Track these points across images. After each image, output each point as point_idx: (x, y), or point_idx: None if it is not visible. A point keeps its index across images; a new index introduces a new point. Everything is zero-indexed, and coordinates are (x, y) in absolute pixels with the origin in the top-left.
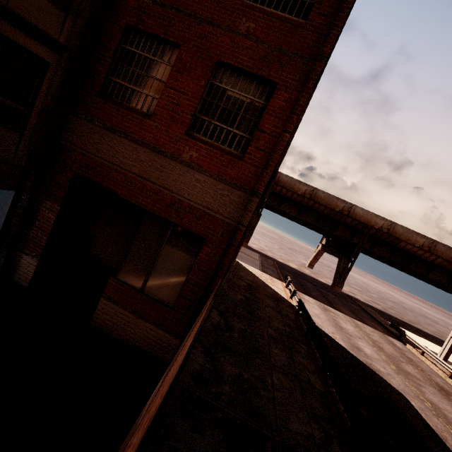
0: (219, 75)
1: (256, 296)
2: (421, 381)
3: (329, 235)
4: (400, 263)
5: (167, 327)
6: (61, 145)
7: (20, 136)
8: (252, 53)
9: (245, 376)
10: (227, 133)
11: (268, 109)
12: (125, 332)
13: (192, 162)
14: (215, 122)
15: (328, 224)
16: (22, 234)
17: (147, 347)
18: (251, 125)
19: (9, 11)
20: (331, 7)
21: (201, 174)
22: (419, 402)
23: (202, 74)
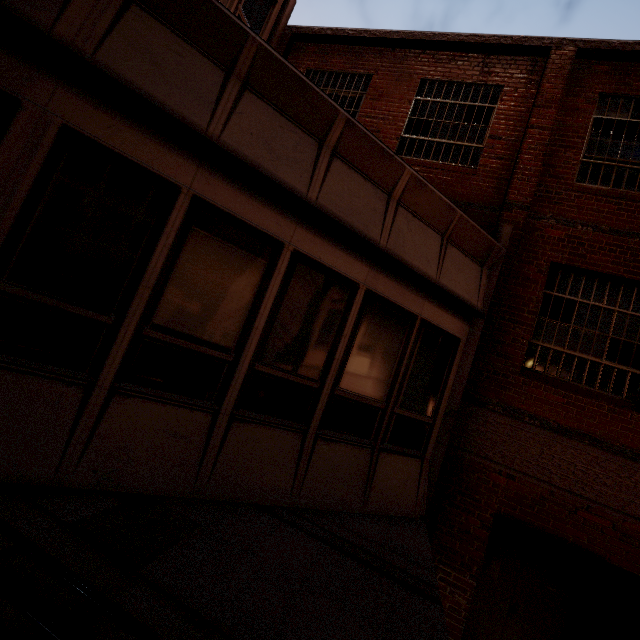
0: None
1: None
2: None
3: None
4: None
5: None
6: (461, 459)
7: (420, 463)
8: None
9: None
10: None
11: None
12: None
13: None
14: None
15: None
16: None
17: None
18: None
19: (440, 288)
20: None
21: None
22: None
23: None
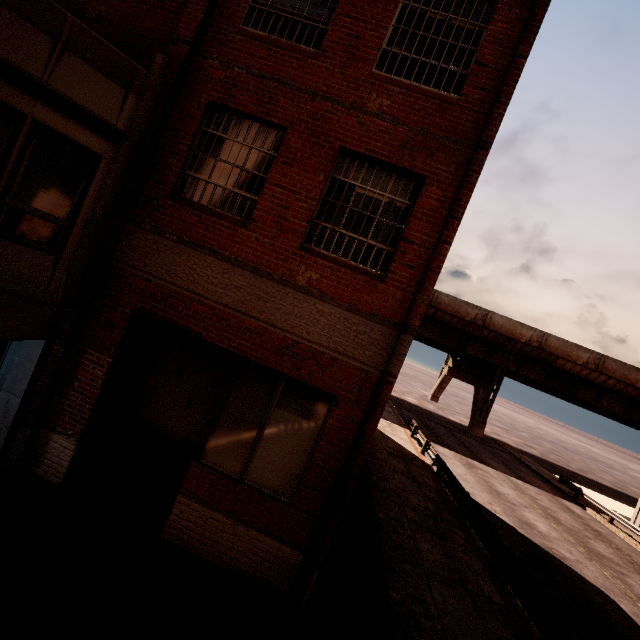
0: (344, 166)
1: (376, 456)
2: (622, 567)
3: (457, 353)
4: (560, 388)
5: (284, 534)
6: (115, 268)
7: (56, 260)
8: (388, 137)
9: (395, 596)
10: (359, 245)
11: (415, 211)
12: (217, 547)
13: (311, 287)
14: (340, 230)
15: (457, 340)
16: (51, 402)
17: (253, 568)
18: (393, 233)
19: (50, 91)
20: (491, 79)
21: (325, 304)
22: (629, 604)
23: (320, 166)
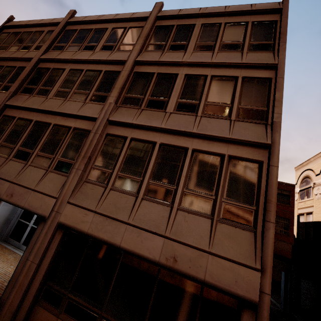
0: None
1: None
2: None
3: None
4: None
5: None
6: None
7: None
8: None
9: None
10: None
11: None
12: None
13: None
14: None
15: None
16: None
17: None
18: None
19: None
20: None
21: None
22: None
23: None
